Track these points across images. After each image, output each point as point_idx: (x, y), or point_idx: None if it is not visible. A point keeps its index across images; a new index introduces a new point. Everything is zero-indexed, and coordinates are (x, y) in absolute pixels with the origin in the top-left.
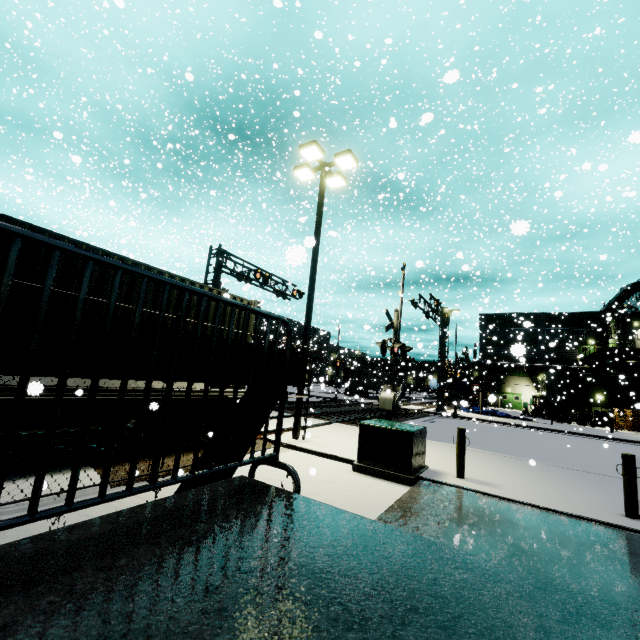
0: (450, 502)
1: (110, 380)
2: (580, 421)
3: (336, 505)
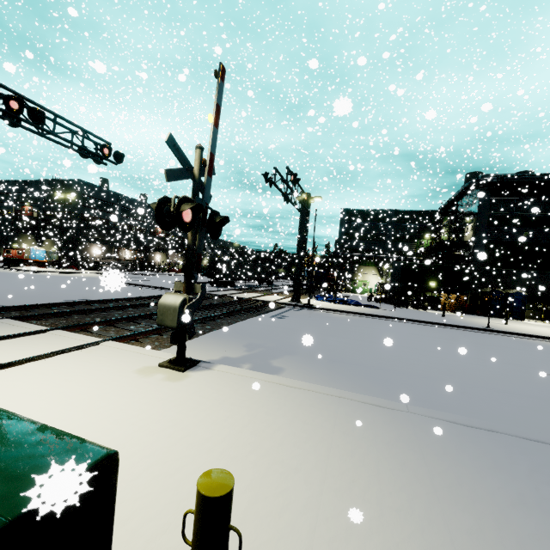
0: None
1: None
2: (416, 305)
3: None
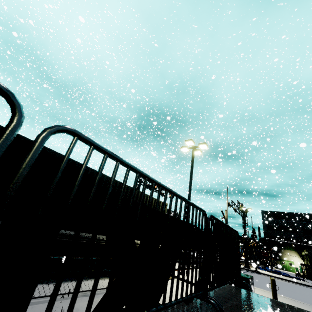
0: None
1: None
2: None
3: None
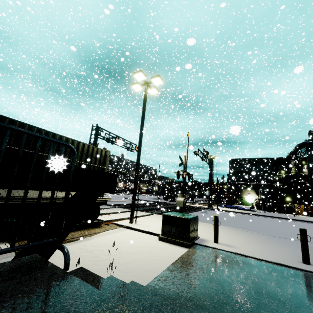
0: (209, 257)
1: (17, 192)
2: (279, 211)
3: (145, 261)
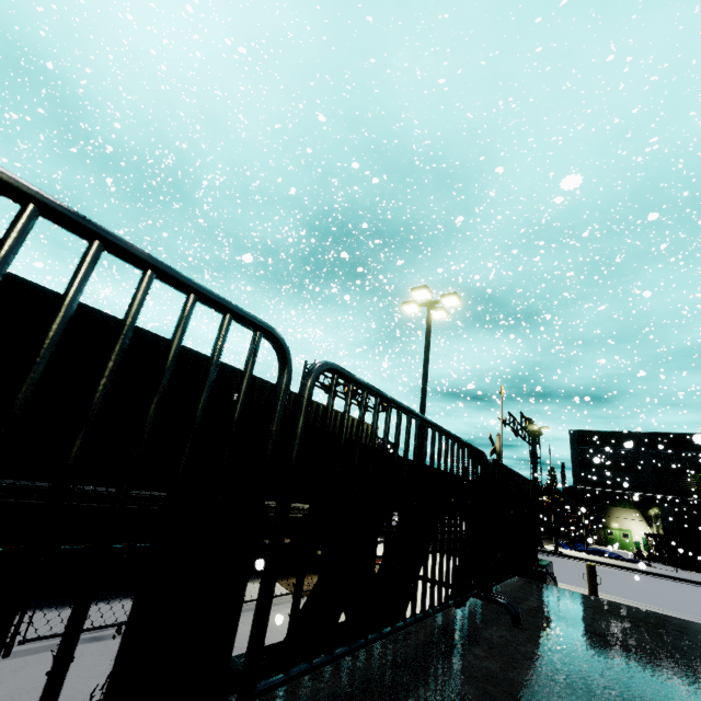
0: None
1: None
2: None
3: None
